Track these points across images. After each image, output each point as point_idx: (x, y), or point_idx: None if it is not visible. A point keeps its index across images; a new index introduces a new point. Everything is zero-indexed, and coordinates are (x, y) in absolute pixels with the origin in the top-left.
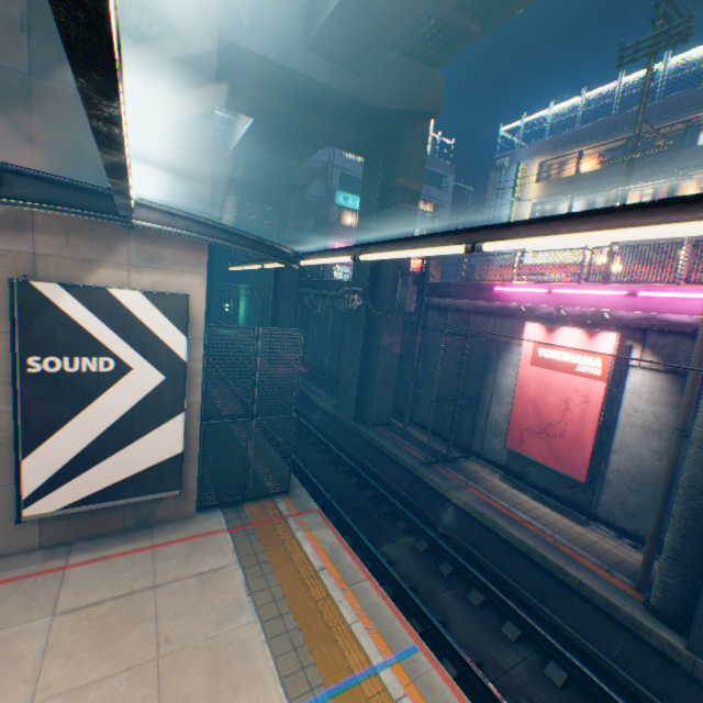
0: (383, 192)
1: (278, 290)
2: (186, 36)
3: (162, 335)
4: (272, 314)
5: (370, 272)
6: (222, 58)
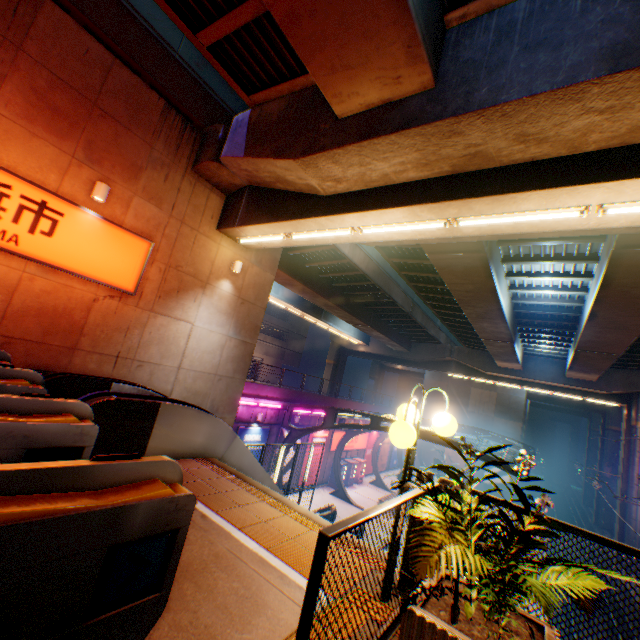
0: (603, 428)
1: (587, 462)
2: (516, 407)
3: (506, 457)
4: (584, 475)
5: (598, 458)
6: (533, 394)
